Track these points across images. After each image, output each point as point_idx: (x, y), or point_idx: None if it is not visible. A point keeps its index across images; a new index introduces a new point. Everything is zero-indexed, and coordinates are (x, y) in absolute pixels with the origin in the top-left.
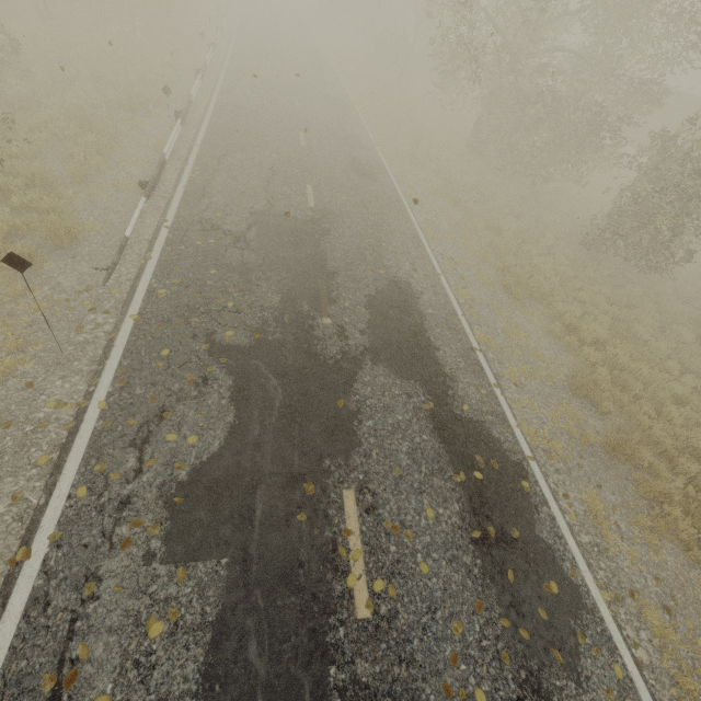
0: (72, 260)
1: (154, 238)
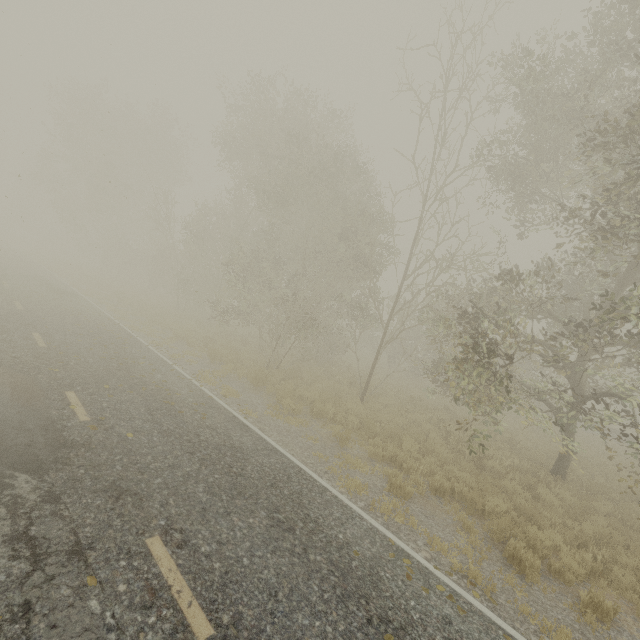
0: None
1: None
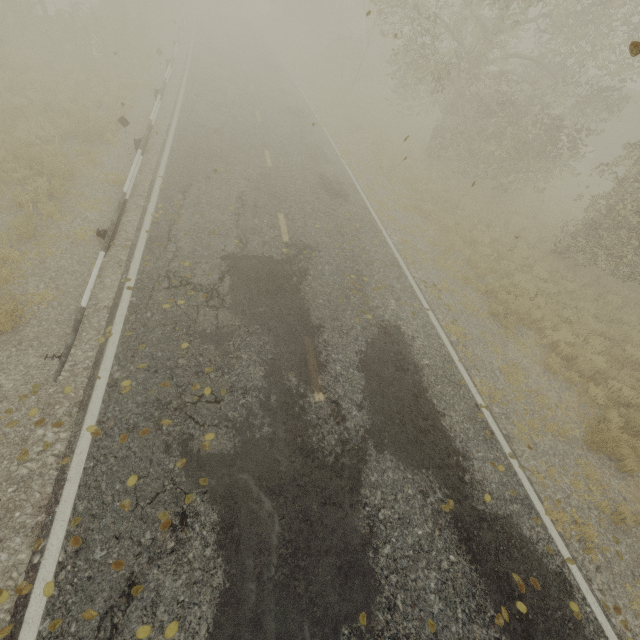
0: (17, 348)
1: (116, 304)
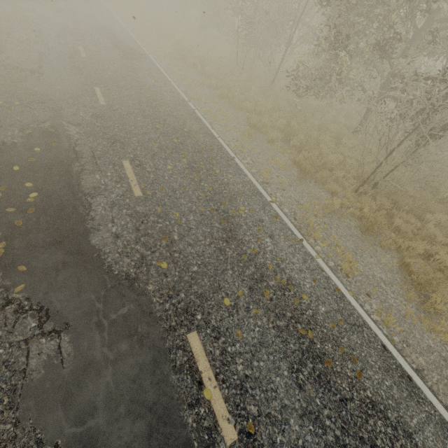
0: None
1: None
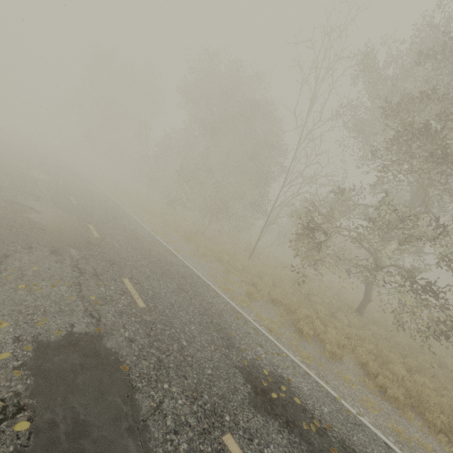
0: None
1: None
